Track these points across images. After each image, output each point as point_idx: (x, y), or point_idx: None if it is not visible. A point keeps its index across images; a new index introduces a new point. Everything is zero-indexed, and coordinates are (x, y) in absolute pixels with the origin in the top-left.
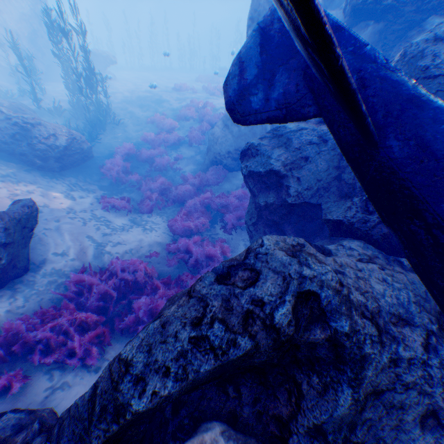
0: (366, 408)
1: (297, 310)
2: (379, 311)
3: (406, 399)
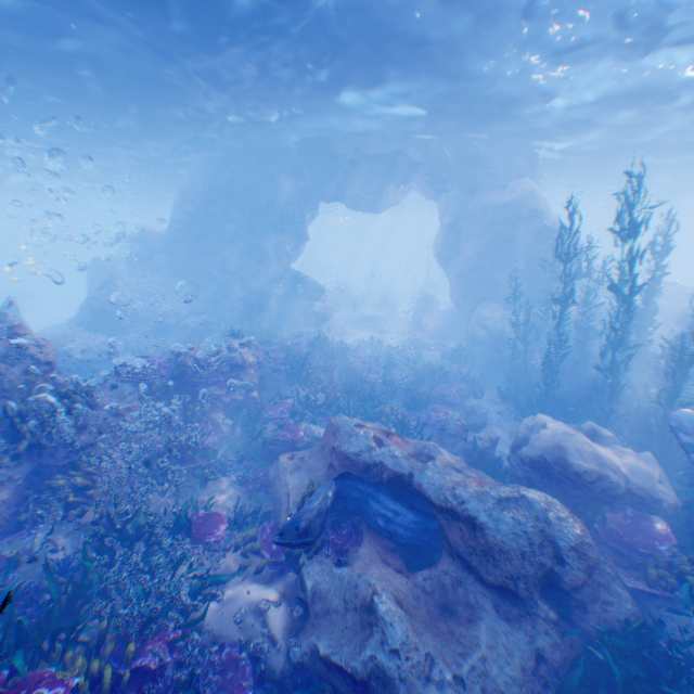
0: None
1: None
2: None
3: None
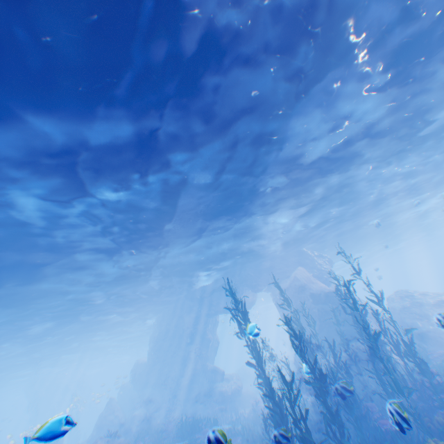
0: None
1: None
2: None
3: None
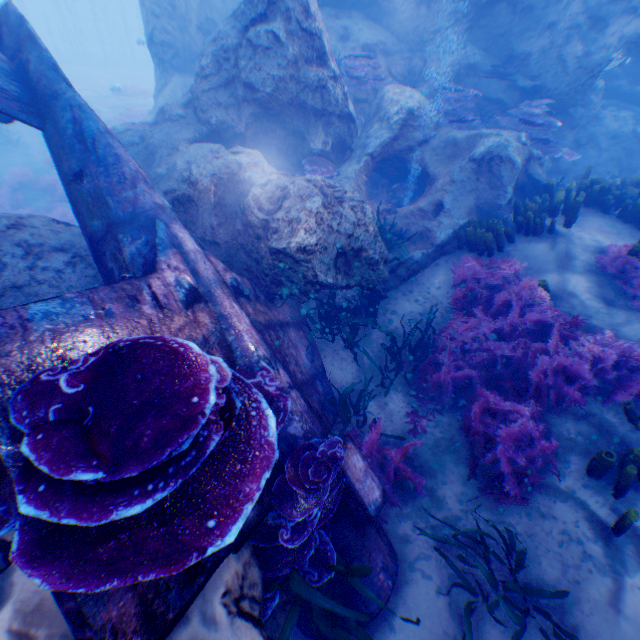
0: (8, 295)
1: None
2: (42, 245)
3: (41, 291)
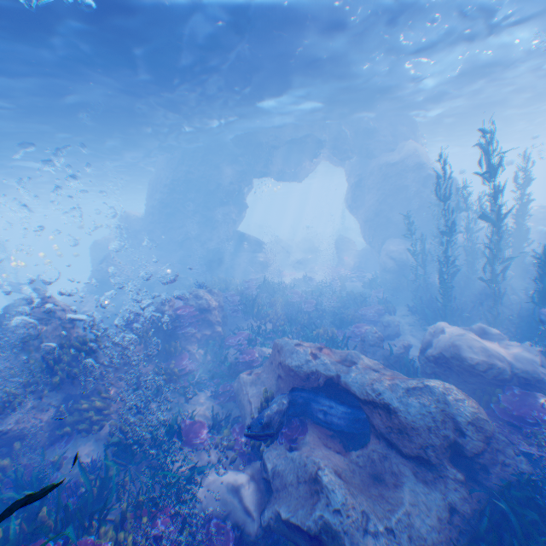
0: None
1: None
2: None
3: None
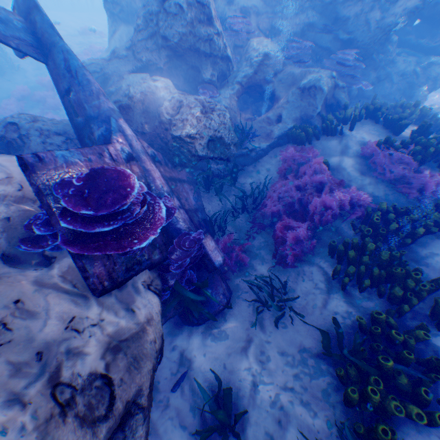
0: None
1: (9, 128)
2: (49, 131)
3: None
